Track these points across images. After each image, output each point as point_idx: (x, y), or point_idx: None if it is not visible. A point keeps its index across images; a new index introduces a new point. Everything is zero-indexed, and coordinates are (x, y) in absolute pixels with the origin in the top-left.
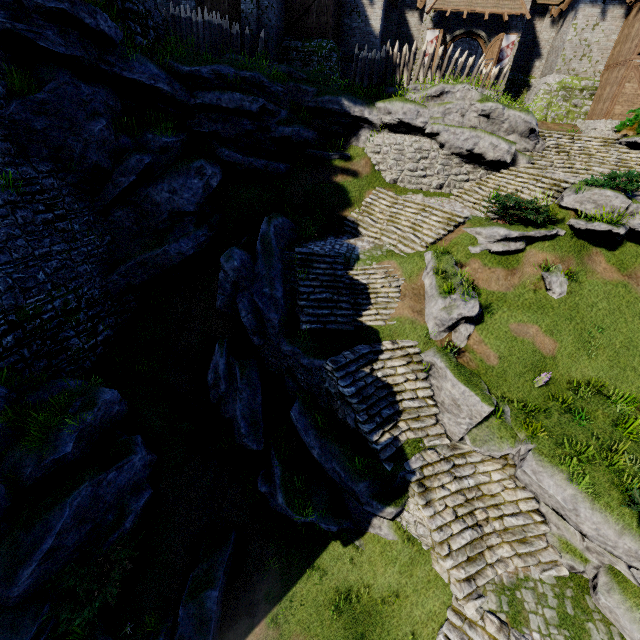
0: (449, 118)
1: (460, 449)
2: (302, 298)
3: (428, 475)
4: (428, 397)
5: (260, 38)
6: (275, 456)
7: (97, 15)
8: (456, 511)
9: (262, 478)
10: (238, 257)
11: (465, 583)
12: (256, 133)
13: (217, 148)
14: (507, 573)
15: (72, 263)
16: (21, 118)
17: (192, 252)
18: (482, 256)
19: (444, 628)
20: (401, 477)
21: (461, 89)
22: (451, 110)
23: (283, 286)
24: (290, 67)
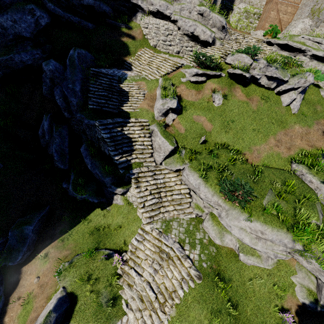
0: (183, 13)
1: (159, 167)
2: (91, 93)
3: (141, 176)
4: (149, 145)
5: None
6: (72, 171)
7: None
8: (151, 191)
9: (65, 181)
10: (53, 64)
11: (148, 218)
12: None
13: (47, 3)
14: (169, 216)
15: None
16: None
17: (30, 62)
18: (186, 83)
19: (135, 235)
20: (127, 176)
21: None
22: (184, 8)
23: (81, 86)
24: None
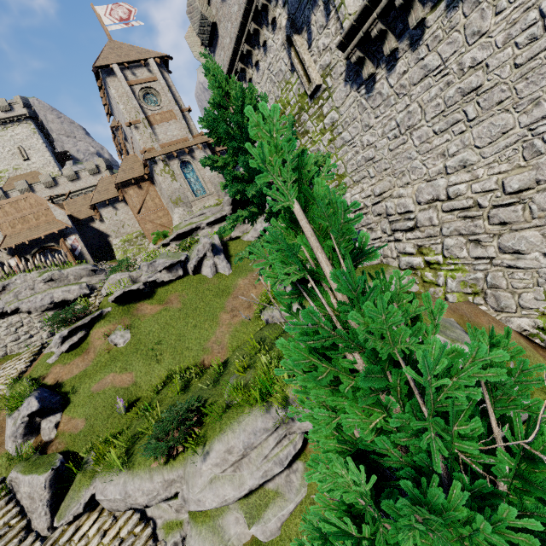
0: (22, 295)
1: (51, 539)
2: None
3: None
4: (16, 517)
5: None
6: None
7: None
8: None
9: None
10: None
11: None
12: None
13: None
14: None
15: None
16: None
17: None
18: (61, 359)
19: None
20: None
21: (18, 278)
22: (20, 291)
23: None
24: None
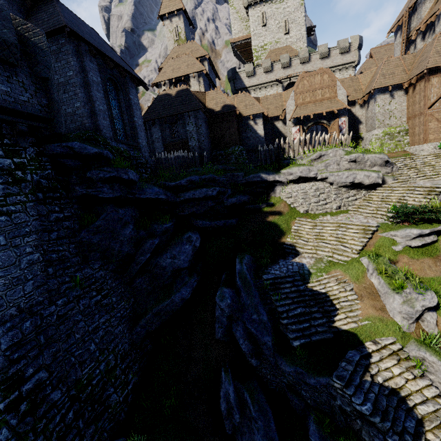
0: (330, 168)
1: None
2: (283, 317)
3: None
4: (436, 396)
5: (204, 156)
6: None
7: (128, 172)
8: None
9: None
10: (228, 295)
11: None
12: (216, 206)
13: (194, 221)
14: None
15: (111, 328)
16: (86, 239)
17: (189, 296)
18: (406, 251)
19: None
20: None
21: (331, 151)
22: (329, 163)
23: (264, 309)
24: (224, 165)
